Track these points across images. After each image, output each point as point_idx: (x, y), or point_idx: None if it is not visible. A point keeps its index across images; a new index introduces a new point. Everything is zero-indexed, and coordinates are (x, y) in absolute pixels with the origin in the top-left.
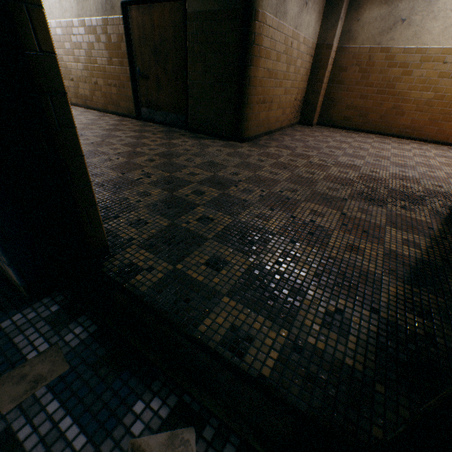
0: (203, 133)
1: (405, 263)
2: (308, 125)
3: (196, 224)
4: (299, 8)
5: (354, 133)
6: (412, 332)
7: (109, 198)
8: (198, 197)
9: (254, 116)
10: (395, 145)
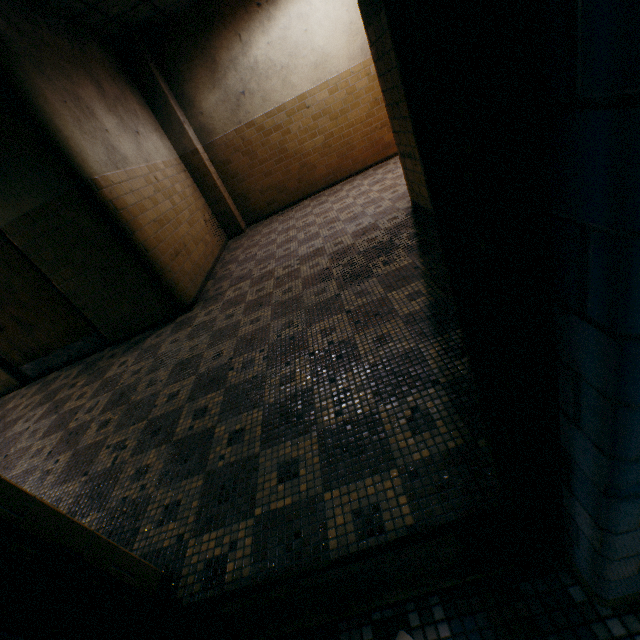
0: (135, 334)
1: (423, 318)
2: (241, 233)
3: (232, 449)
4: (135, 142)
5: (290, 211)
6: (469, 375)
7: (102, 520)
8: (204, 418)
9: (181, 275)
10: (333, 199)
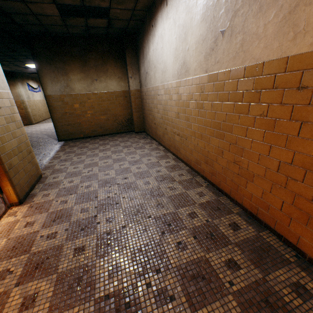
0: None
1: None
2: (135, 132)
3: None
4: (88, 84)
5: (142, 139)
6: None
7: None
8: None
9: (64, 131)
10: (126, 149)
